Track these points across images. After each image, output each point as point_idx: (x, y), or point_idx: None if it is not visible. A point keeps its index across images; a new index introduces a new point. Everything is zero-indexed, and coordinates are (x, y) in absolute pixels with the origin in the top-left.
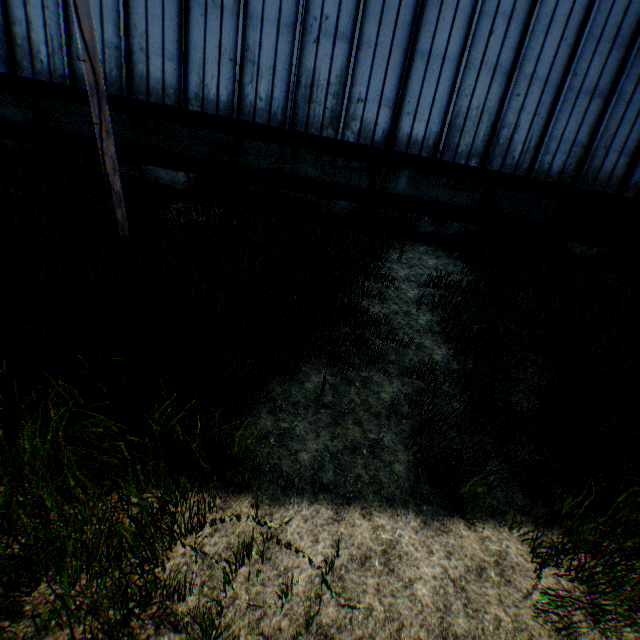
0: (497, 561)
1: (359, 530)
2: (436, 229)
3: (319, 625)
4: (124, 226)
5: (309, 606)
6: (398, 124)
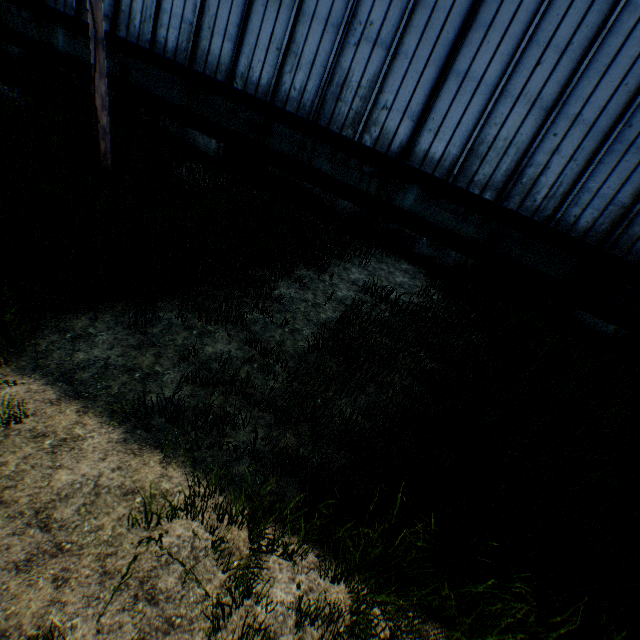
0: (154, 495)
1: (62, 417)
2: (433, 254)
3: None
4: (106, 157)
5: None
6: (417, 138)
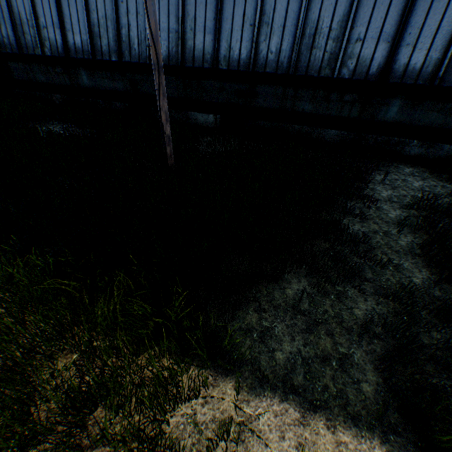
0: None
1: (322, 439)
2: (424, 151)
3: None
4: (171, 158)
5: None
6: (395, 56)
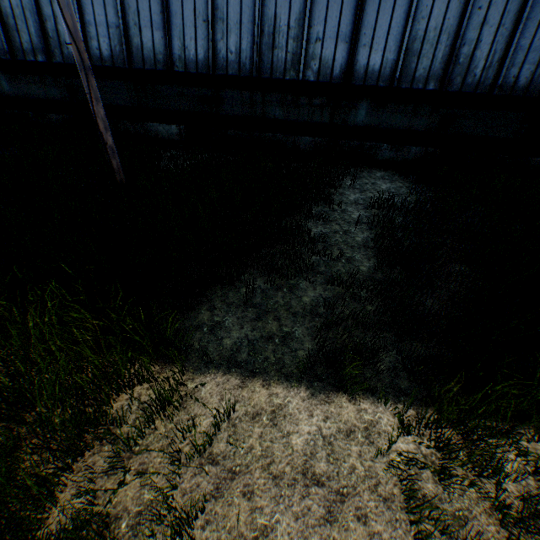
0: (367, 427)
1: (257, 395)
2: (395, 155)
3: (210, 453)
4: (119, 172)
5: (206, 441)
6: (355, 57)
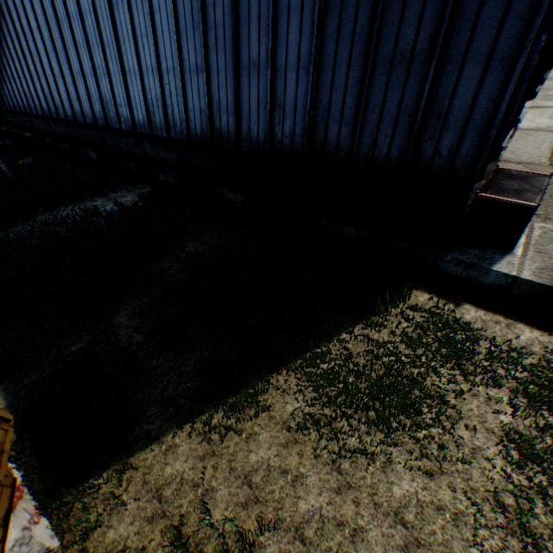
0: None
1: None
2: (166, 179)
3: None
4: (15, 181)
5: None
6: (134, 116)
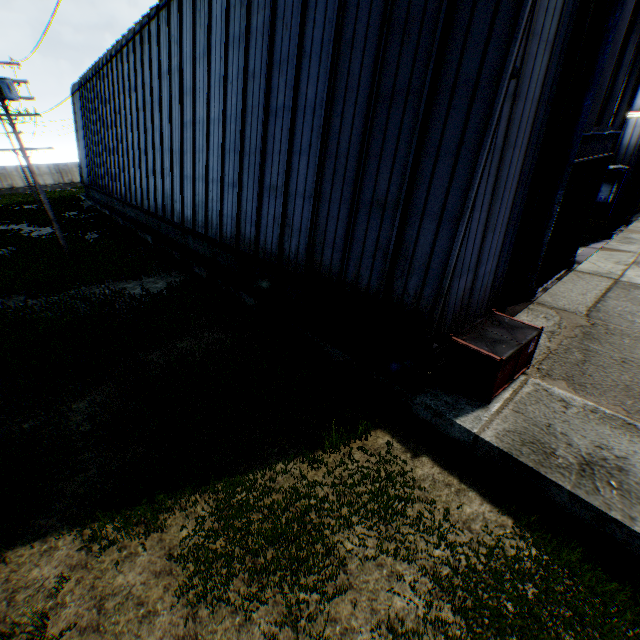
0: None
1: None
2: (199, 271)
3: None
4: (68, 255)
5: None
6: (184, 212)
